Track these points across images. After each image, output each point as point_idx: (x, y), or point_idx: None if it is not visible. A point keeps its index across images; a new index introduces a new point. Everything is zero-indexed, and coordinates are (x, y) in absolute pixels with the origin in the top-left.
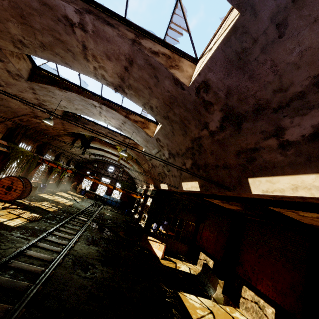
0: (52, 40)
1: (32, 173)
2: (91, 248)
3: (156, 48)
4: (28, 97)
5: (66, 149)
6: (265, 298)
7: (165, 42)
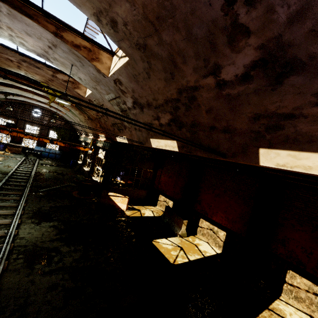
0: None
1: None
2: (44, 226)
3: None
4: None
5: None
6: (219, 226)
7: None
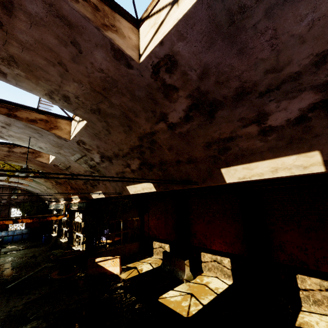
0: None
1: None
2: None
3: None
4: None
5: None
6: (221, 254)
7: None
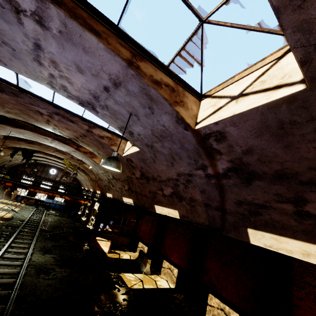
0: (19, 112)
1: None
2: (47, 256)
3: (102, 134)
4: None
5: None
6: (174, 264)
7: (108, 129)
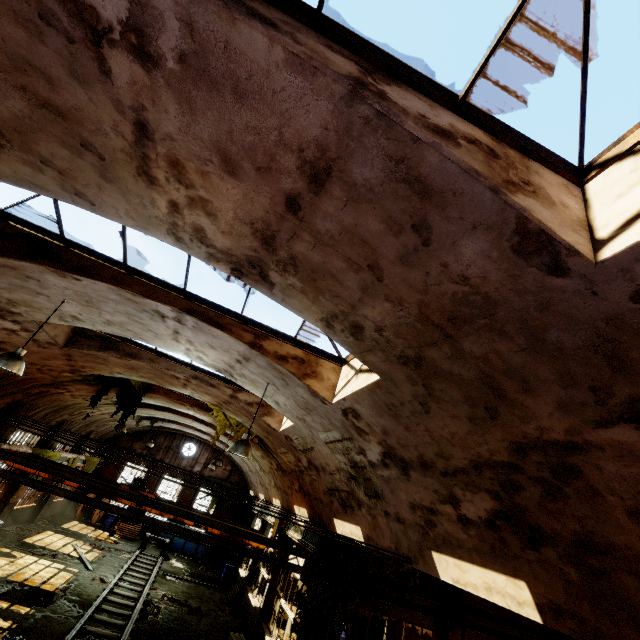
0: (25, 108)
1: None
2: None
3: (442, 119)
4: None
5: (75, 413)
6: None
7: (466, 105)
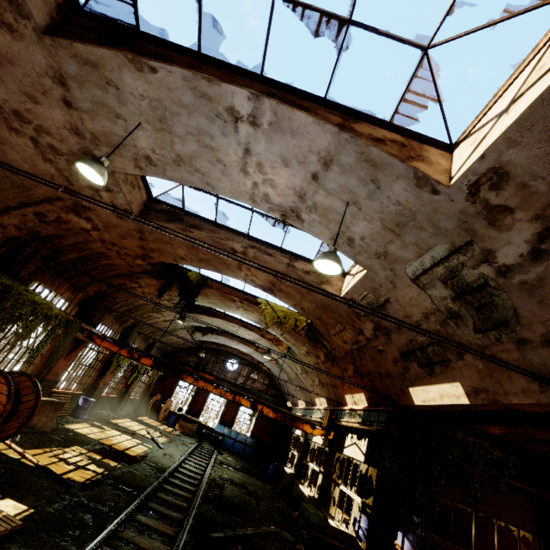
0: None
1: (59, 368)
2: None
3: None
4: (52, 127)
5: (145, 316)
6: None
7: None
